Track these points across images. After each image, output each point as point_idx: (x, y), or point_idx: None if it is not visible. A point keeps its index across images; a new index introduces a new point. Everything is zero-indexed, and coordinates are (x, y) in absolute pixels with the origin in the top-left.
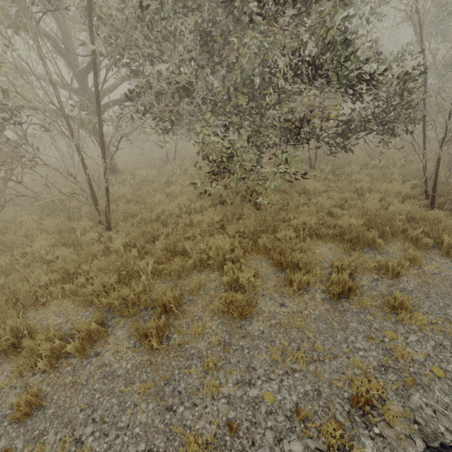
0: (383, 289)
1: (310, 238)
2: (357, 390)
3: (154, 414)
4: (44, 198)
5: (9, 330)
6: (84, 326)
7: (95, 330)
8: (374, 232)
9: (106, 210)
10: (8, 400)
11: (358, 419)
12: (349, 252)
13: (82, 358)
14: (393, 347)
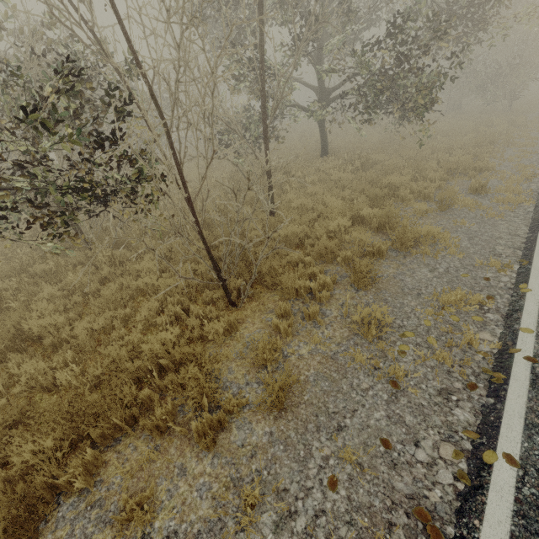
0: None
1: None
2: None
3: None
4: None
5: None
6: None
7: None
8: (75, 459)
9: None
10: None
11: None
12: None
13: None
14: None
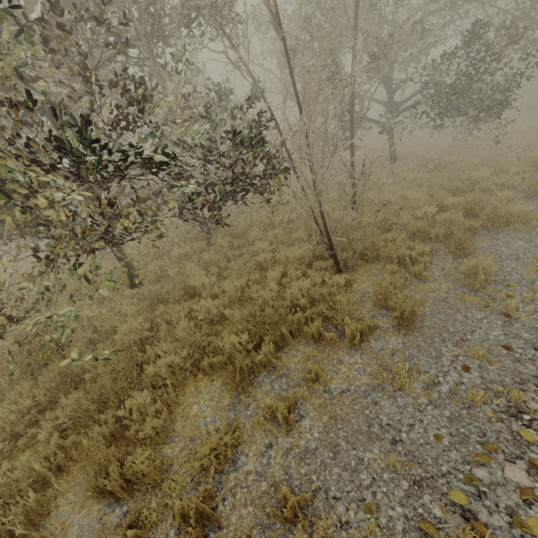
0: (276, 467)
1: (193, 377)
2: None
3: None
4: None
5: None
6: None
7: None
8: (265, 347)
9: None
10: None
11: None
12: (238, 394)
13: None
14: None
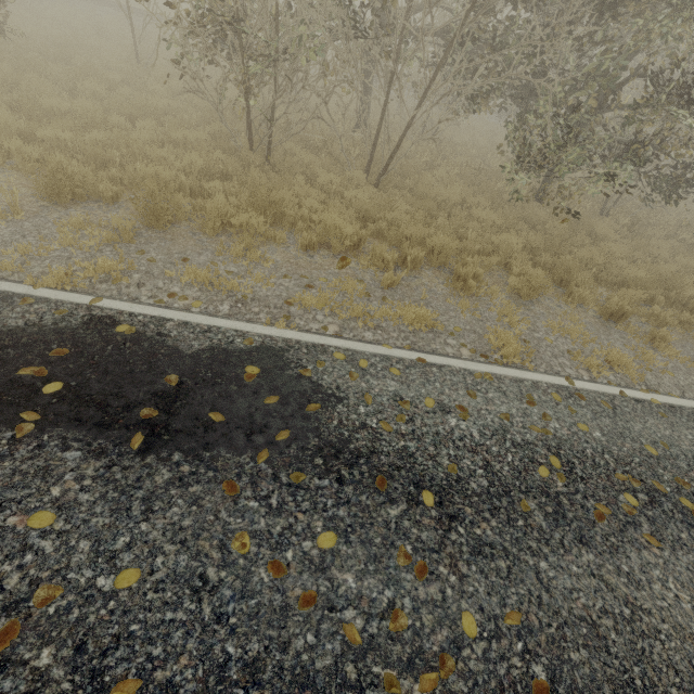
0: (647, 329)
1: None
2: (610, 359)
3: (471, 319)
4: (336, 131)
5: (354, 234)
6: (415, 252)
7: (419, 260)
8: (658, 291)
9: (384, 168)
10: (366, 277)
11: (607, 369)
12: None
13: (407, 275)
14: (643, 354)
